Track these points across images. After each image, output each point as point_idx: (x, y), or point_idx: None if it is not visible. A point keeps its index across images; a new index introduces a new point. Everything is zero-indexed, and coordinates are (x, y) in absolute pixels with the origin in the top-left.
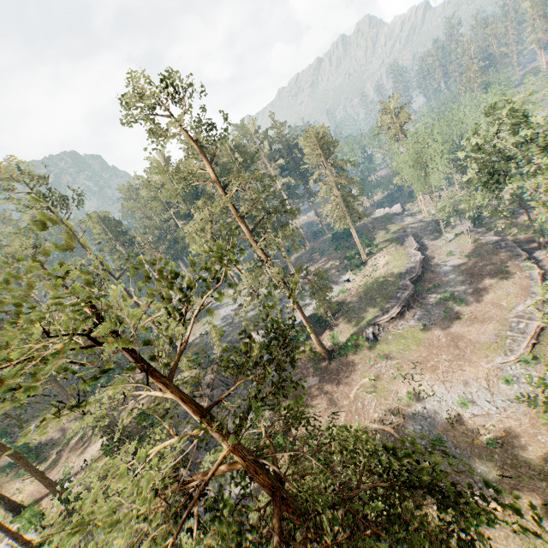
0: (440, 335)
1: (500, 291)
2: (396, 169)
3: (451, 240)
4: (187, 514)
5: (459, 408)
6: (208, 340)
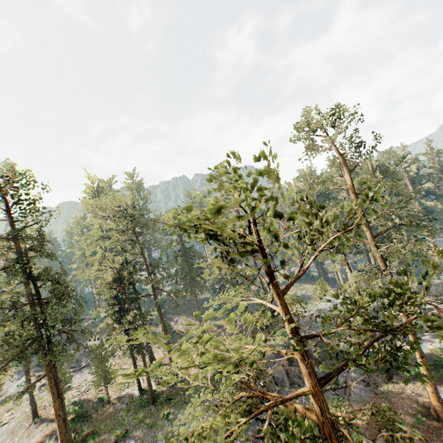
0: None
1: None
2: None
3: None
4: (262, 410)
5: None
6: (299, 322)
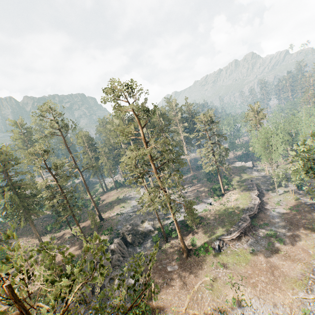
0: (262, 260)
1: (309, 241)
2: (252, 144)
3: (281, 194)
4: None
5: None
6: (120, 218)
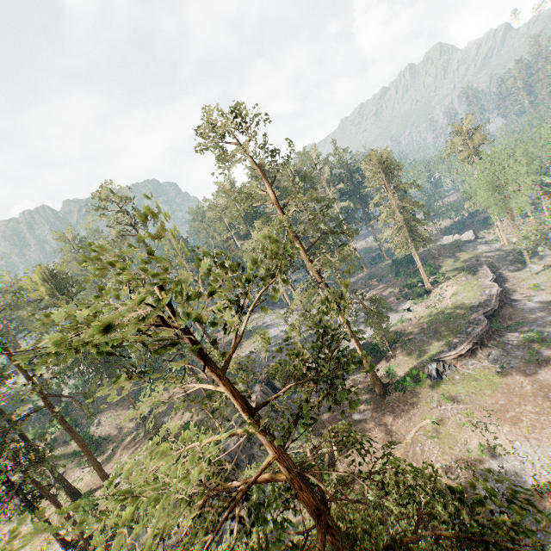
0: (523, 381)
1: None
2: (469, 192)
3: (538, 272)
4: (228, 512)
5: (550, 475)
6: (257, 358)
